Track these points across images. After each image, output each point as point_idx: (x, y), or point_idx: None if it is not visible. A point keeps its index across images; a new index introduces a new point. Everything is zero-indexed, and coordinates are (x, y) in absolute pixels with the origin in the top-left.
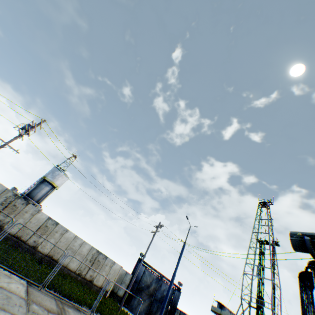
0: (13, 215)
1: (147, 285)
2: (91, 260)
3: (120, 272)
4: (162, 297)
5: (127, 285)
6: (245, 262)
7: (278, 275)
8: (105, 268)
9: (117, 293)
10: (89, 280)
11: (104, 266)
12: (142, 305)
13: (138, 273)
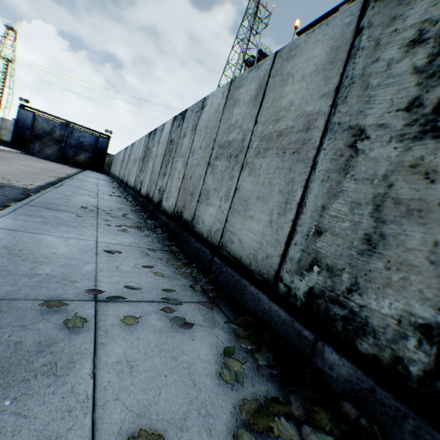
0: None
1: (48, 132)
2: None
3: None
4: (79, 144)
5: (14, 132)
6: None
7: None
8: None
9: (2, 139)
10: None
11: None
12: (50, 151)
13: (25, 120)
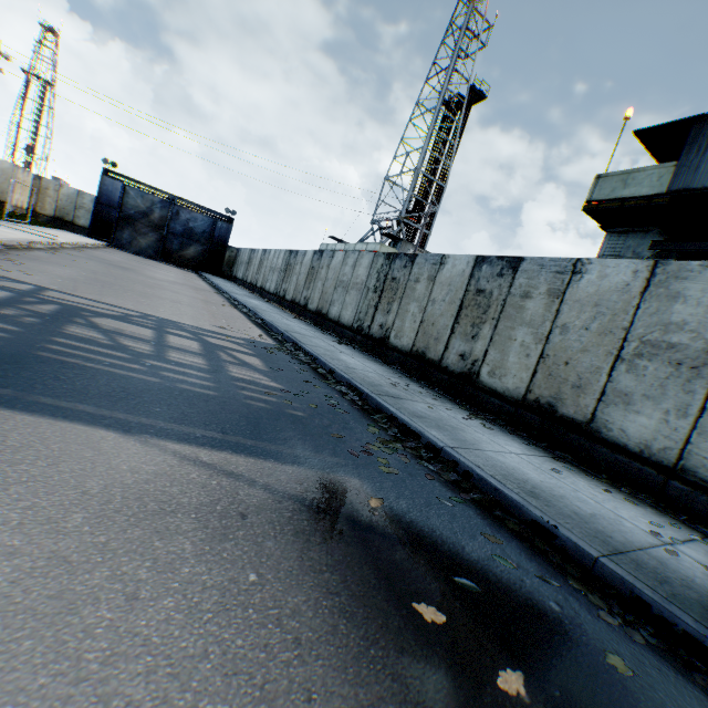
0: None
1: (142, 213)
2: None
3: (66, 193)
4: (187, 231)
5: (94, 213)
6: (394, 157)
7: (451, 163)
8: None
9: (76, 223)
10: None
11: None
12: (145, 242)
13: (110, 194)
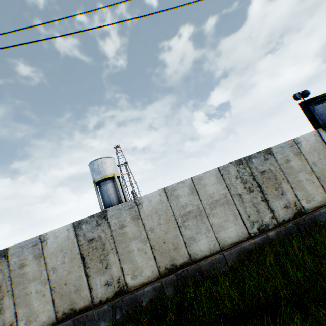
0: (6, 299)
1: None
2: (248, 187)
3: None
4: None
5: None
6: None
7: None
8: (292, 169)
9: None
10: (295, 216)
11: (285, 168)
12: None
13: None
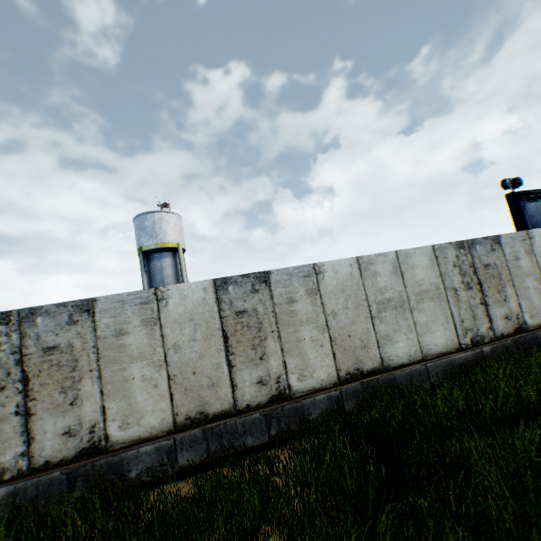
0: (85, 383)
1: None
2: (466, 282)
3: None
4: None
5: None
6: None
7: None
8: (519, 270)
9: None
10: (515, 332)
11: (512, 268)
12: None
13: (539, 225)
